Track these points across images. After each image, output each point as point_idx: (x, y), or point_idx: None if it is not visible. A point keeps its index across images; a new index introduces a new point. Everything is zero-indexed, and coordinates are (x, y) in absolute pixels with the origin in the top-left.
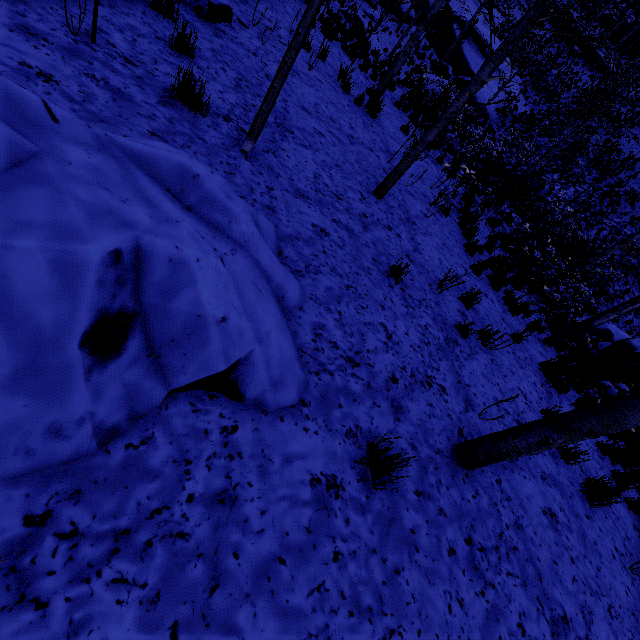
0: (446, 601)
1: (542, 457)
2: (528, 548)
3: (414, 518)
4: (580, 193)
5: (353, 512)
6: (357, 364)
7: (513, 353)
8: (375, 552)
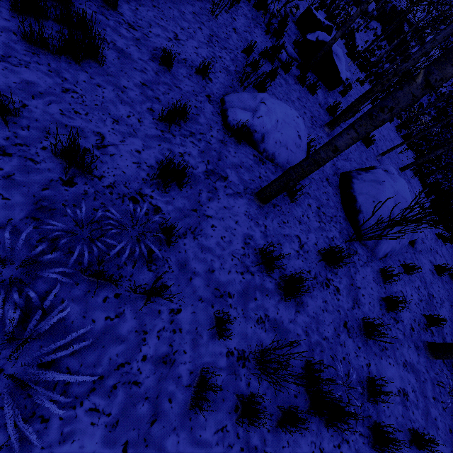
0: None
1: None
2: None
3: (447, 287)
4: None
5: (437, 280)
6: (423, 242)
7: (450, 248)
8: (443, 290)
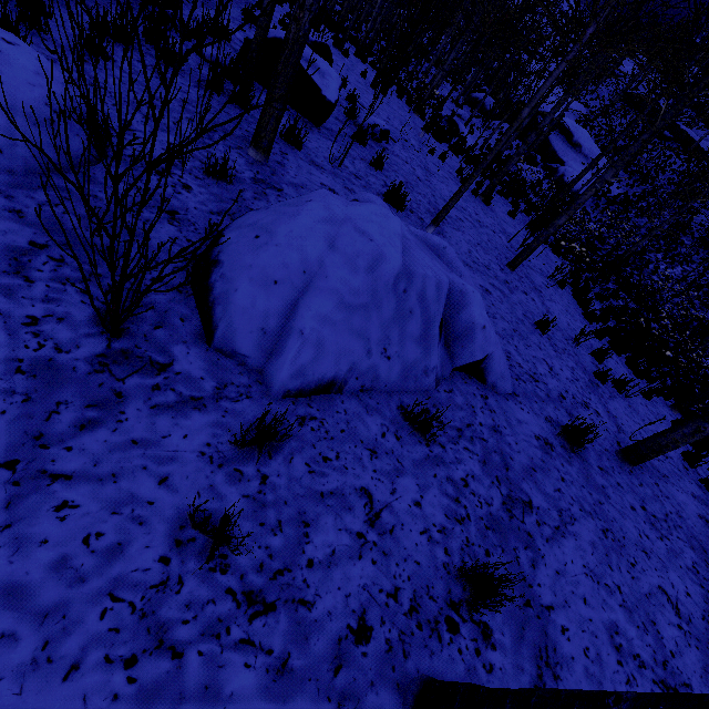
0: (637, 531)
1: (690, 484)
2: (690, 531)
3: (602, 480)
4: (689, 272)
5: (564, 462)
6: (537, 380)
7: (646, 406)
8: (584, 487)
